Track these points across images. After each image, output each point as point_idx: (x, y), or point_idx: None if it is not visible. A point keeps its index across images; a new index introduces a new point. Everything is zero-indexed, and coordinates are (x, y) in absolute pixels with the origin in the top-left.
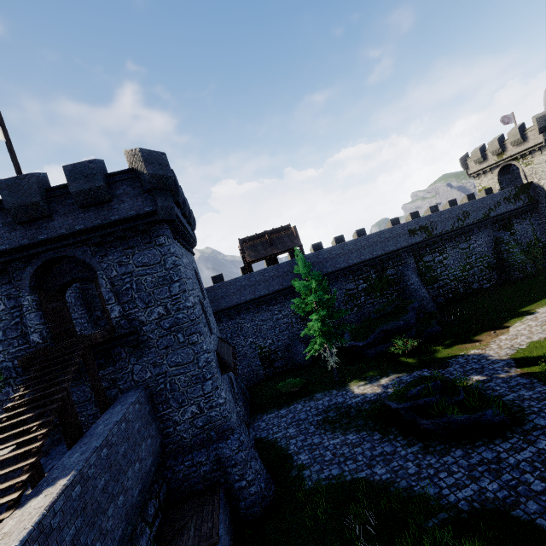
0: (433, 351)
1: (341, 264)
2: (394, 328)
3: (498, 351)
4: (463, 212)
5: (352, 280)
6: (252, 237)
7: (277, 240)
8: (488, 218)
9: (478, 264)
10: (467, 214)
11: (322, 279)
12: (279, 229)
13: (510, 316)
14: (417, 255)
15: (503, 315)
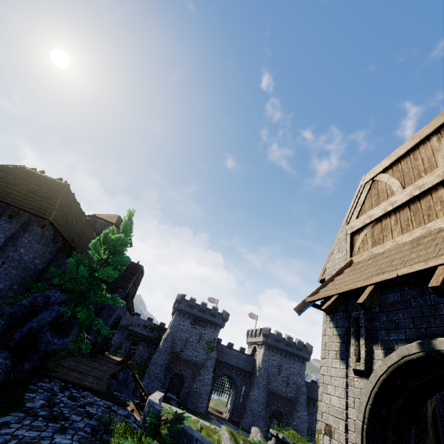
0: None
1: None
2: None
3: None
4: None
5: None
6: None
7: None
8: (126, 328)
9: None
10: None
11: None
12: None
13: None
14: None
15: None
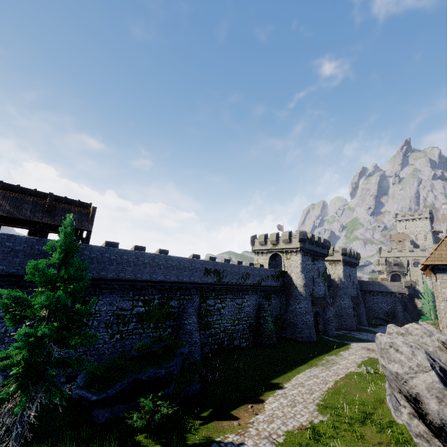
0: (186, 426)
1: (127, 274)
2: (151, 379)
3: (258, 443)
4: (247, 273)
5: (131, 298)
6: (26, 190)
7: (62, 211)
8: (260, 285)
9: (243, 322)
10: (249, 276)
11: (95, 283)
12: (73, 202)
13: (264, 387)
14: (204, 295)
15: (258, 383)
